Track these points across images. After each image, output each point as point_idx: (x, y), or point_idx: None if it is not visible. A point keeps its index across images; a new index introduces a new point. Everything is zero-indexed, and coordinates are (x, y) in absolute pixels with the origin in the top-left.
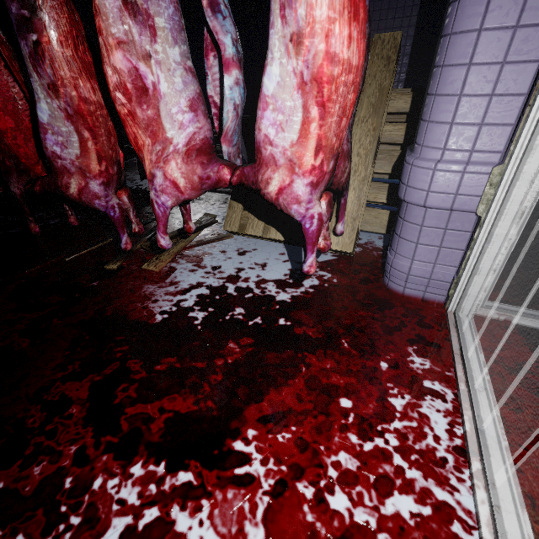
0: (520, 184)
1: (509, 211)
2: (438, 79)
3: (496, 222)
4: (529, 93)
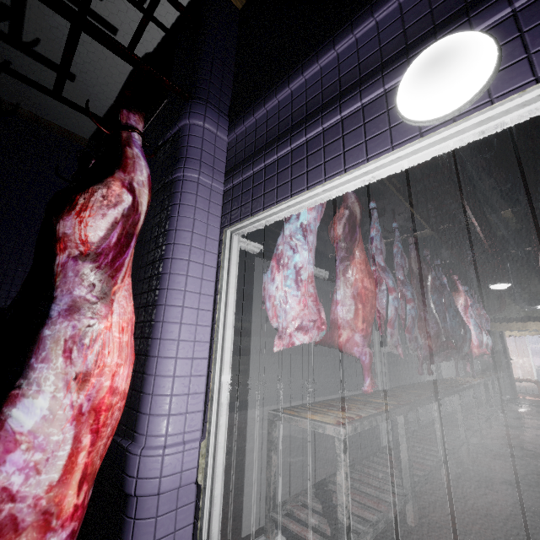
0: (219, 450)
1: (219, 473)
2: (153, 383)
3: (214, 485)
4: (206, 391)
